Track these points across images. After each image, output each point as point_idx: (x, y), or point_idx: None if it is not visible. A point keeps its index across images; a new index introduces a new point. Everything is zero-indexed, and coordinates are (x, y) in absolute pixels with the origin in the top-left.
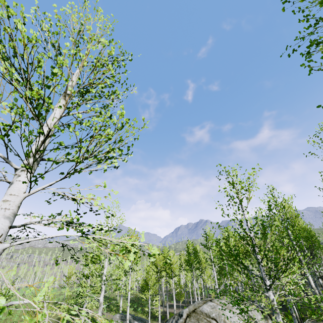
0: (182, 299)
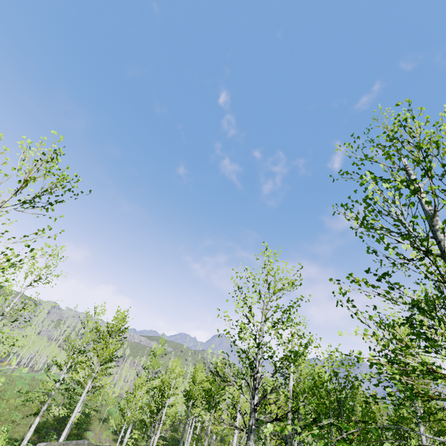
0: None
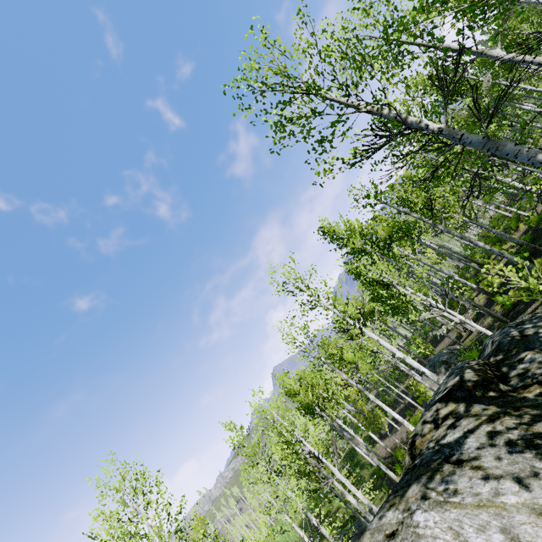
0: (383, 420)
